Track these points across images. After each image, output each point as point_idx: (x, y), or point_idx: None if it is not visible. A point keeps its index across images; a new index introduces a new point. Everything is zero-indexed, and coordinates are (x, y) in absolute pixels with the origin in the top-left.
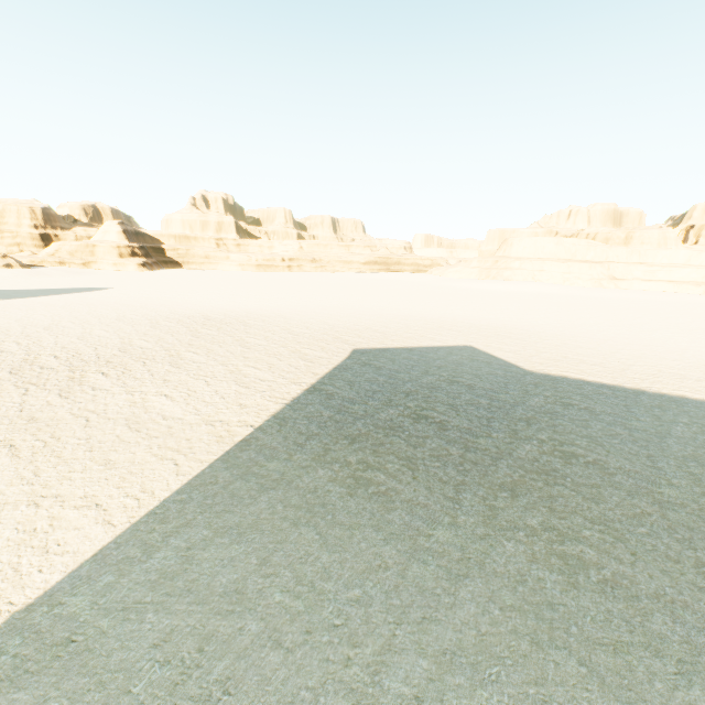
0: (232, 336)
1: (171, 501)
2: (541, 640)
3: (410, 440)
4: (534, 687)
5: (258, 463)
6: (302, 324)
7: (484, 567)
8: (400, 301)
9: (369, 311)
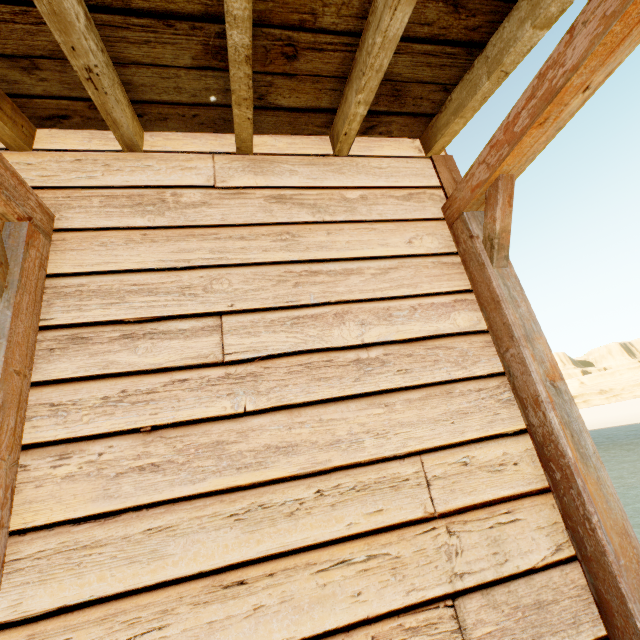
0: None
1: None
2: None
3: None
4: None
5: None
6: None
7: None
8: None
9: (625, 414)
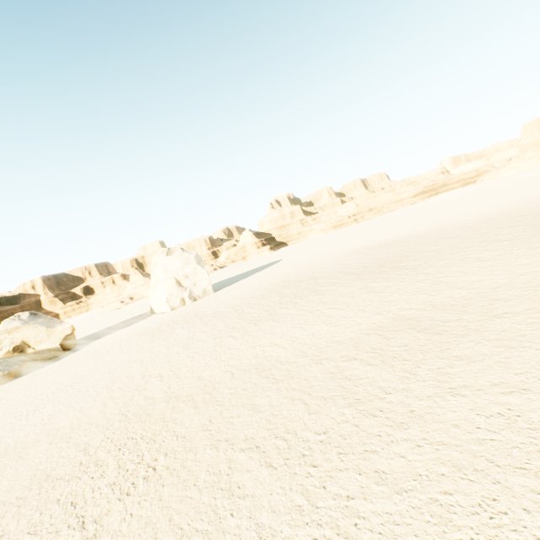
0: (427, 240)
1: None
2: None
3: None
4: None
5: None
6: (457, 224)
7: None
8: (498, 197)
9: (489, 207)
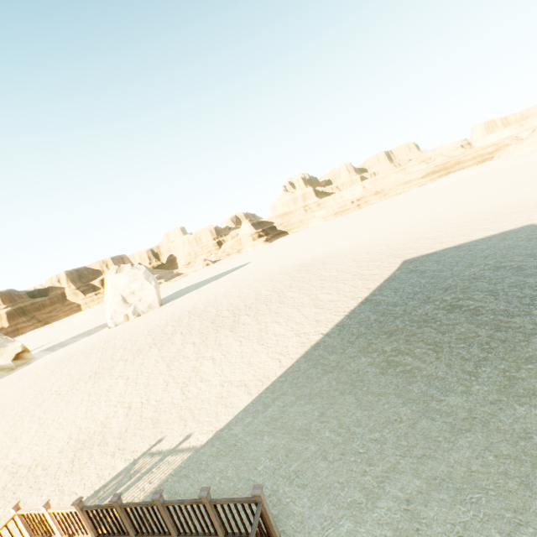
0: (315, 274)
1: (276, 382)
2: (531, 483)
3: (440, 328)
4: (512, 513)
5: (323, 357)
6: (364, 251)
7: (487, 425)
8: (457, 201)
9: (423, 221)
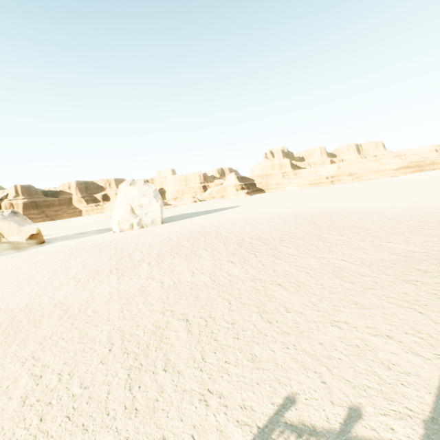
0: (343, 223)
1: None
2: None
3: None
4: None
5: None
6: (390, 213)
7: None
8: None
9: None
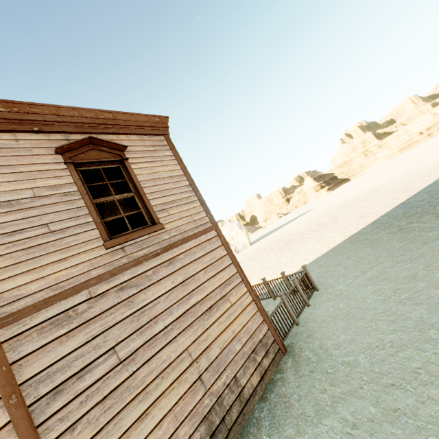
0: (365, 200)
1: (324, 254)
2: None
3: None
4: (434, 260)
5: (357, 238)
6: (416, 173)
7: None
8: None
9: None
